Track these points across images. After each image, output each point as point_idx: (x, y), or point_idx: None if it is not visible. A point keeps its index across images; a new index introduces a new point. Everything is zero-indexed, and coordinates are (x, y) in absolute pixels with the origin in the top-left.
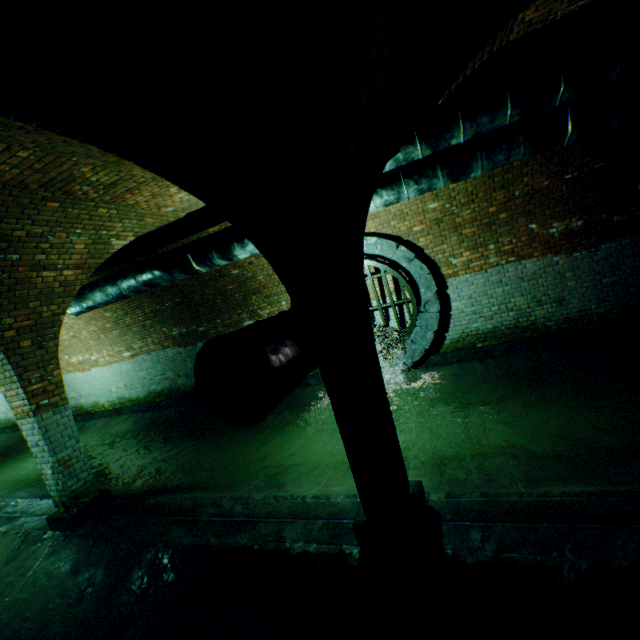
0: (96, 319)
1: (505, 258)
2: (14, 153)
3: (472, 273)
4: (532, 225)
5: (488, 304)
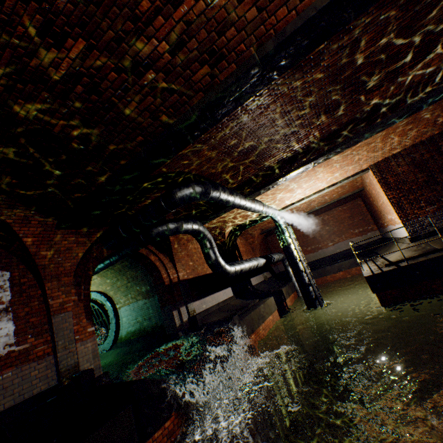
0: None
1: (134, 300)
2: None
3: (127, 305)
4: (138, 287)
5: (132, 319)
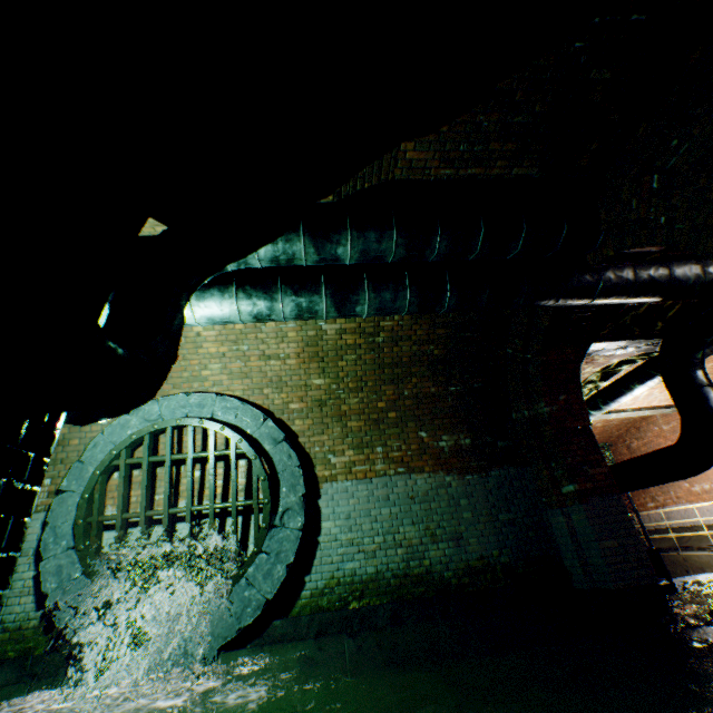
0: None
1: (394, 467)
2: None
3: (355, 480)
4: (422, 432)
5: (371, 530)
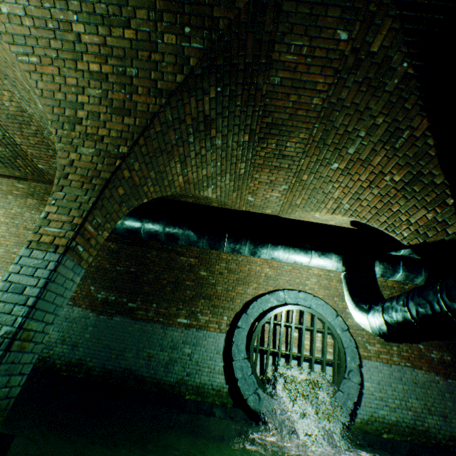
0: None
1: (403, 361)
2: (315, 96)
3: (381, 362)
4: (420, 345)
5: (392, 395)
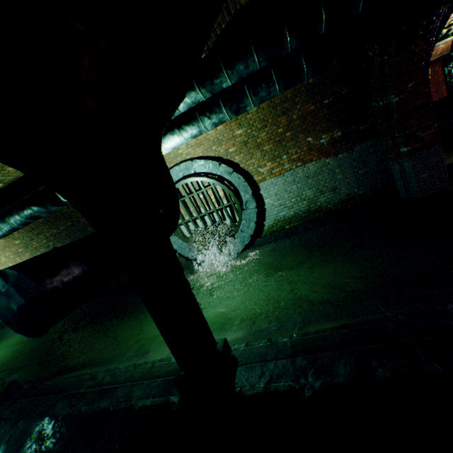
0: (9, 247)
1: (295, 164)
2: None
3: (275, 177)
4: (309, 138)
5: (289, 198)
